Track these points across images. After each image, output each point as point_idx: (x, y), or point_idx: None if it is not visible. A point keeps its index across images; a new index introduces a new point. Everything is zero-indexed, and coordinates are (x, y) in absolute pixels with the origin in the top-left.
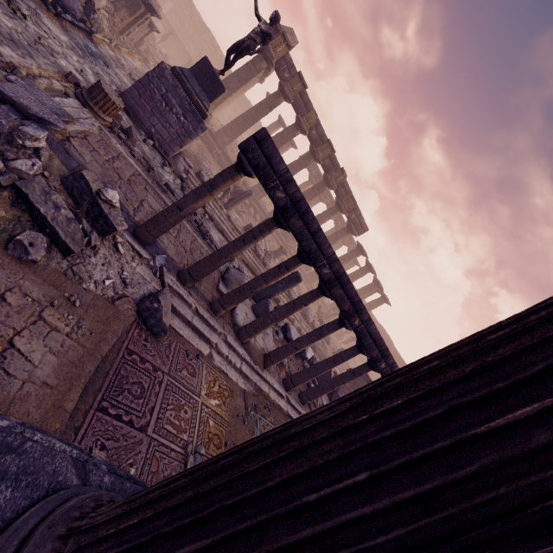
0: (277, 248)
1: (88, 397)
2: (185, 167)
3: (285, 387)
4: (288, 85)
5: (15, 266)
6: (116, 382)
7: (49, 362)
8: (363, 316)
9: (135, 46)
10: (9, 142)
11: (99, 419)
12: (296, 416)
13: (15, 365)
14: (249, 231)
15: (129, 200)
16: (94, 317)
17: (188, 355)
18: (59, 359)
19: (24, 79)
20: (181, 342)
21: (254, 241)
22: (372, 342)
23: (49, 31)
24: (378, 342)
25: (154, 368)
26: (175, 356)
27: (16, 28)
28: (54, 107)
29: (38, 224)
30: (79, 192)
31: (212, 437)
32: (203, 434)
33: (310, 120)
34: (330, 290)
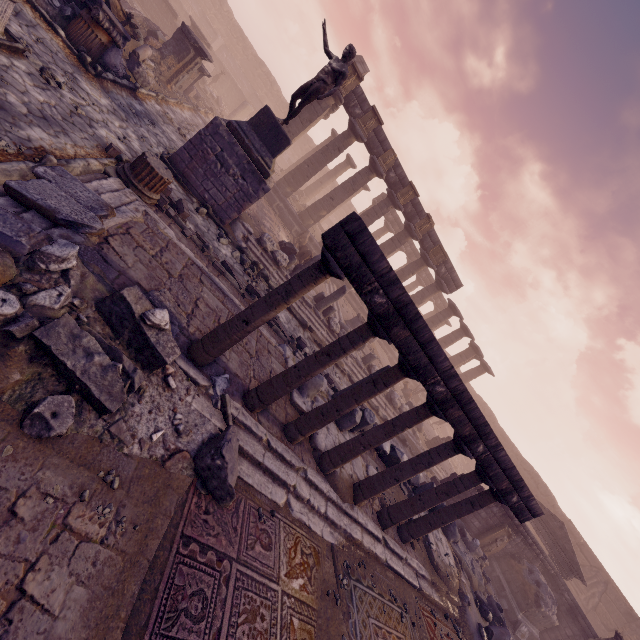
0: (352, 313)
1: None
2: (244, 234)
3: (381, 524)
4: (360, 122)
5: (32, 451)
6: (168, 602)
7: (76, 601)
8: (489, 441)
9: (184, 93)
10: (30, 268)
11: None
12: (397, 563)
13: (26, 627)
14: (335, 341)
15: (181, 304)
16: (138, 497)
17: (261, 516)
18: (89, 590)
19: (55, 169)
20: (251, 496)
21: (343, 355)
22: (501, 472)
23: (88, 96)
24: (509, 471)
25: (218, 557)
26: (245, 524)
27: (49, 100)
28: (89, 199)
29: (65, 377)
30: (118, 318)
31: None
32: None
33: (387, 161)
34: (445, 412)
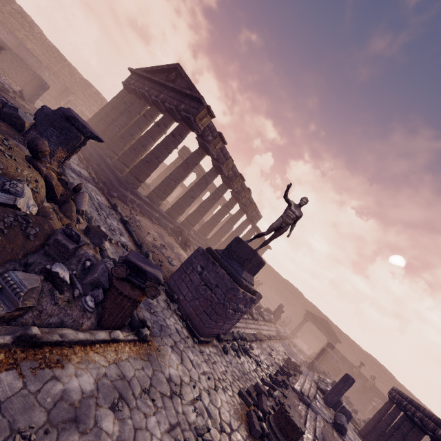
0: None
1: None
2: None
3: None
4: (212, 146)
5: None
6: None
7: None
8: None
9: None
10: None
11: None
12: None
13: None
14: None
15: None
16: None
17: None
18: None
19: None
20: None
21: None
22: None
23: (184, 383)
24: None
25: None
26: None
27: None
28: None
29: None
30: None
31: None
32: None
33: (229, 166)
34: None
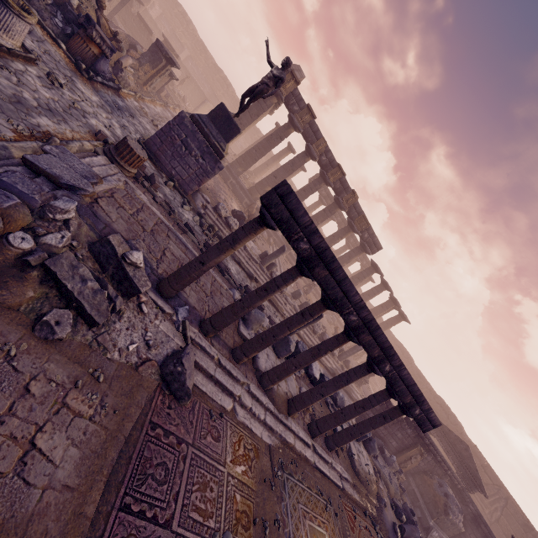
0: None
1: (110, 494)
2: (203, 203)
3: (311, 434)
4: (297, 116)
5: (40, 348)
6: (139, 467)
7: (71, 457)
8: (394, 362)
9: (156, 93)
10: (41, 217)
11: (122, 521)
12: (324, 466)
13: (36, 469)
14: (271, 280)
15: (152, 252)
16: (118, 390)
17: (212, 416)
18: (81, 451)
19: (58, 147)
20: (205, 401)
21: (277, 290)
22: (405, 388)
23: (82, 94)
24: (412, 388)
25: (178, 440)
26: (199, 420)
27: (54, 97)
28: (84, 170)
29: (65, 297)
30: (105, 257)
31: (239, 516)
32: (230, 514)
33: (320, 147)
34: (358, 337)
